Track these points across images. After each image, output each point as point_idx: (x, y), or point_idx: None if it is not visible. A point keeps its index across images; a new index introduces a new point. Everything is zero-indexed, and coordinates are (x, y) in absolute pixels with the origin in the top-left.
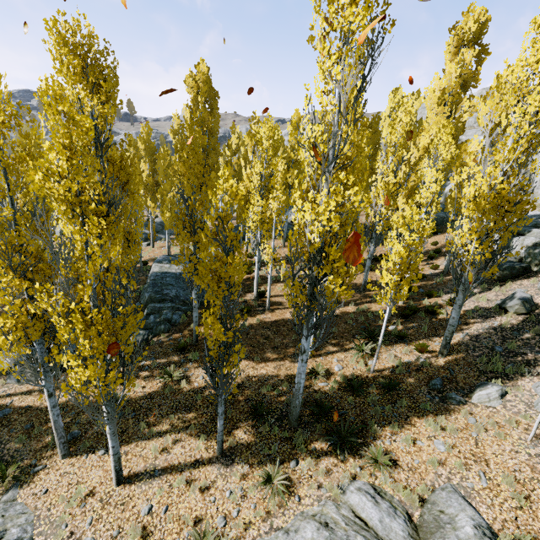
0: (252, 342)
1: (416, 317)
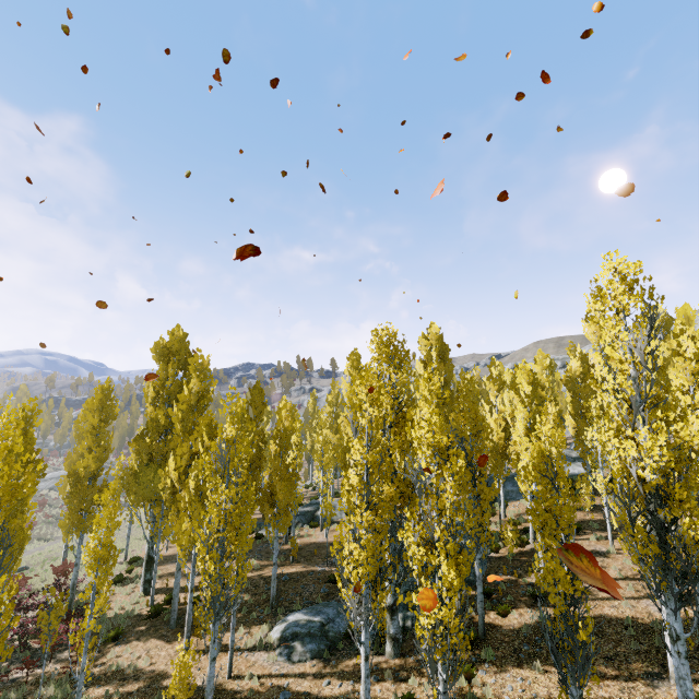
0: None
1: None
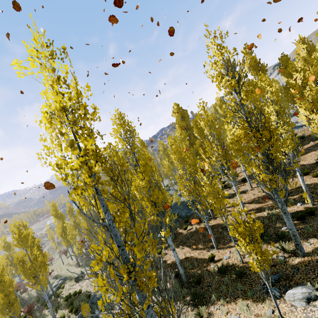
0: (196, 238)
1: (314, 218)
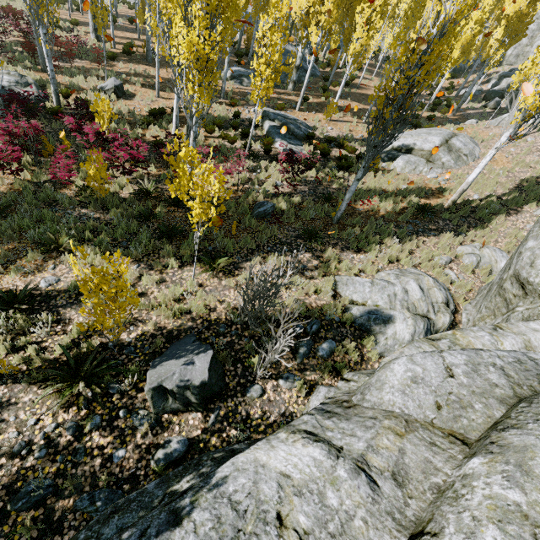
0: (357, 98)
1: (439, 107)
